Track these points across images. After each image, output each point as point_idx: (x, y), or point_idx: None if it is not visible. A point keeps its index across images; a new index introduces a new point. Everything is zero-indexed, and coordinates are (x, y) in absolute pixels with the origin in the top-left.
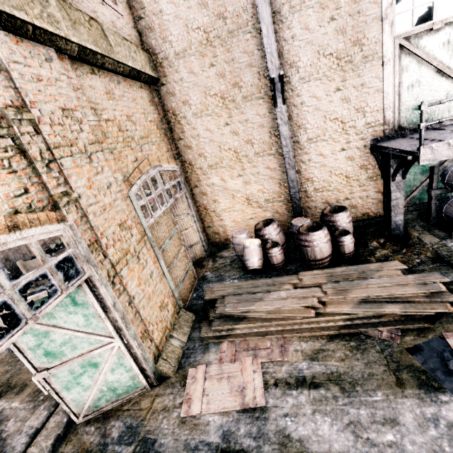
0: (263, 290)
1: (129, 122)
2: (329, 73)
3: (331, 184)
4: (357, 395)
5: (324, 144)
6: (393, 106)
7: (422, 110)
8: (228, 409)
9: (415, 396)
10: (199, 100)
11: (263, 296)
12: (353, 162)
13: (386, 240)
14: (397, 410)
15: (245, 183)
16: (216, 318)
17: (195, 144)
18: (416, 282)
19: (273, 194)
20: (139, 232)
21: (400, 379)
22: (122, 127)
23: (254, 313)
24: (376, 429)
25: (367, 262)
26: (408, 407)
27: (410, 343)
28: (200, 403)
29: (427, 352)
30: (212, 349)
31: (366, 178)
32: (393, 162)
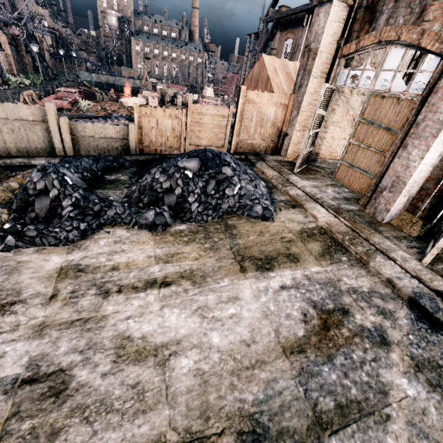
0: None
1: None
2: None
3: None
4: None
5: None
6: None
7: None
8: None
9: None
10: None
11: None
12: None
13: None
14: None
15: (362, 104)
16: None
17: None
18: None
19: None
20: None
21: None
22: None
23: None
24: None
25: None
26: None
27: None
28: None
29: None
30: None
31: None
32: None
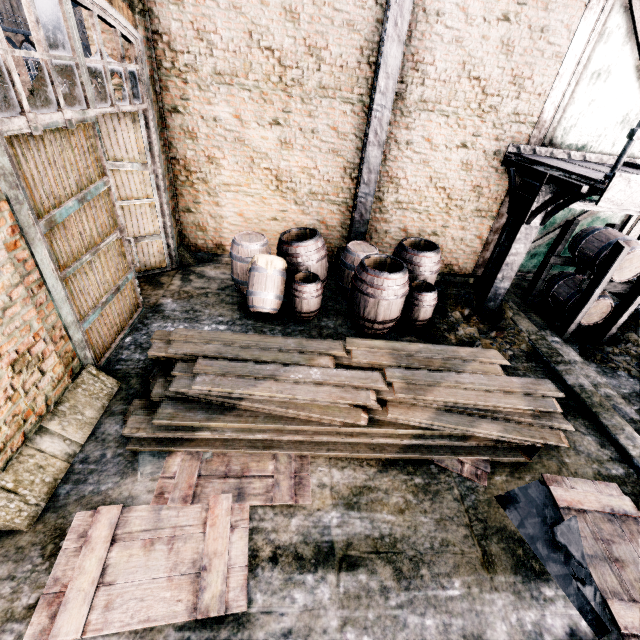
0: (278, 359)
1: None
2: None
3: (423, 201)
4: (421, 585)
5: (442, 121)
6: (560, 99)
7: None
8: (156, 623)
9: (510, 587)
10: None
11: (277, 373)
12: (468, 175)
13: (473, 312)
14: (484, 616)
15: (282, 144)
16: (169, 400)
17: None
18: (523, 391)
19: (327, 185)
20: None
21: (489, 553)
22: None
23: (253, 404)
24: None
25: (444, 341)
26: (499, 610)
27: (501, 488)
28: (86, 610)
29: (525, 505)
30: (146, 467)
31: (473, 210)
32: (544, 191)
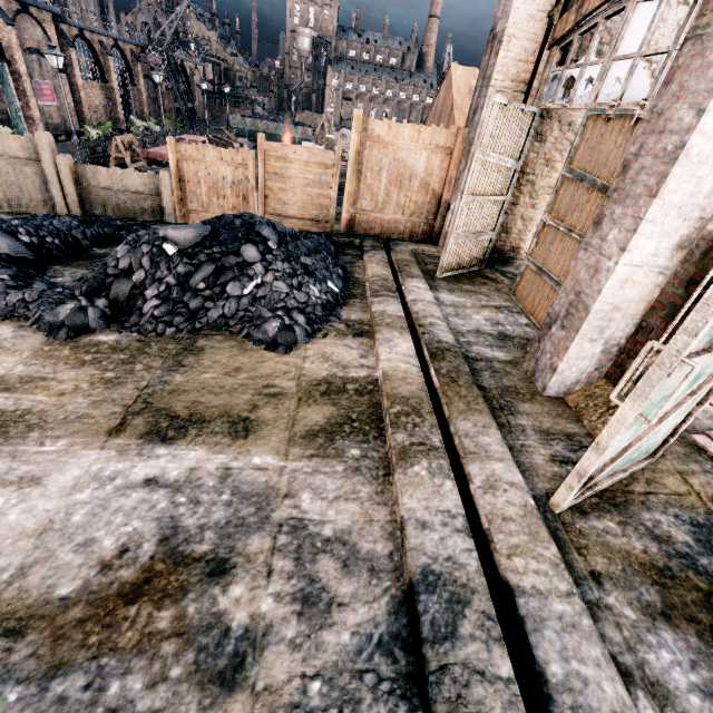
0: None
1: None
2: None
3: None
4: None
5: None
6: None
7: None
8: None
9: None
10: None
11: None
12: None
13: None
14: None
15: None
16: None
17: None
18: None
19: None
20: None
21: None
22: None
23: None
24: None
25: None
26: None
27: None
28: None
29: None
30: None
31: None
32: None
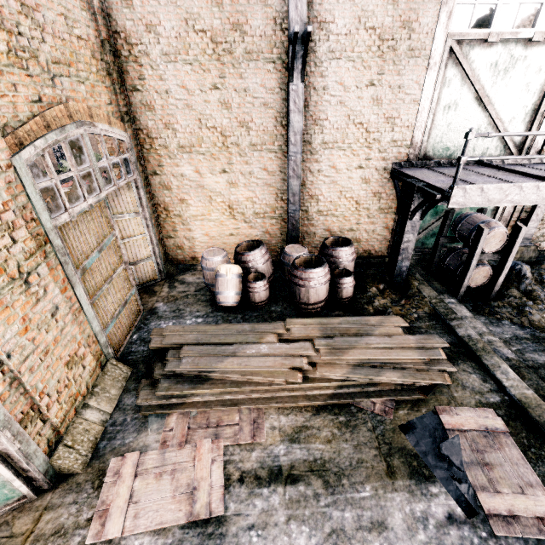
0: (238, 341)
1: (28, 19)
2: (366, 57)
3: (338, 208)
4: (342, 491)
5: (341, 153)
6: (424, 126)
7: (469, 139)
8: (167, 525)
9: (406, 488)
10: (176, 31)
11: (237, 350)
12: (368, 186)
13: (386, 286)
14: (386, 509)
15: (230, 184)
16: (165, 377)
17: (160, 104)
18: (417, 346)
19: (266, 207)
20: (34, 236)
21: (392, 466)
22: (6, 23)
23: (222, 374)
24: (362, 539)
25: (364, 312)
26: (397, 504)
27: (403, 419)
28: (123, 519)
29: (420, 430)
30: (153, 425)
31: (377, 209)
32: (416, 197)
